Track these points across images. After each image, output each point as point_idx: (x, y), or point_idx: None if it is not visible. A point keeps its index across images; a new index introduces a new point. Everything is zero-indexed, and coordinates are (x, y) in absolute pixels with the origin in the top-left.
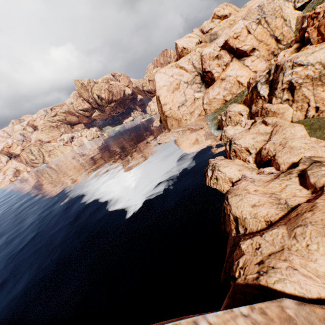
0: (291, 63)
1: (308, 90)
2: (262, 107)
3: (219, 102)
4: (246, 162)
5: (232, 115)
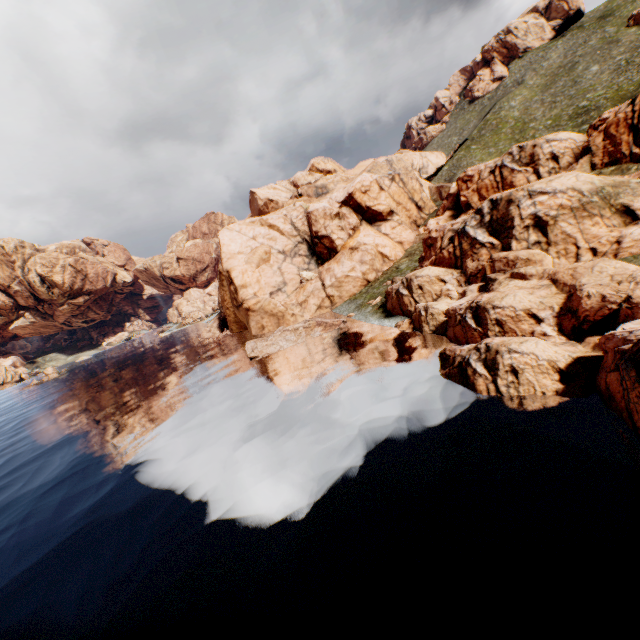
0: (525, 192)
1: (570, 225)
2: (492, 260)
3: (357, 283)
4: (538, 338)
5: (425, 283)
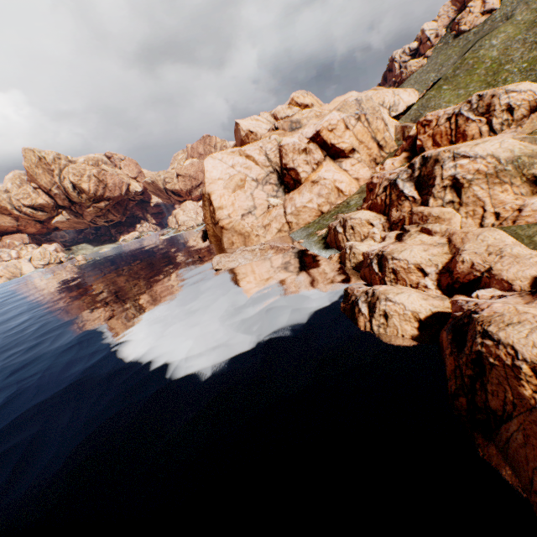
0: (450, 154)
1: (482, 190)
2: (411, 212)
3: (312, 213)
4: (421, 289)
5: (356, 224)
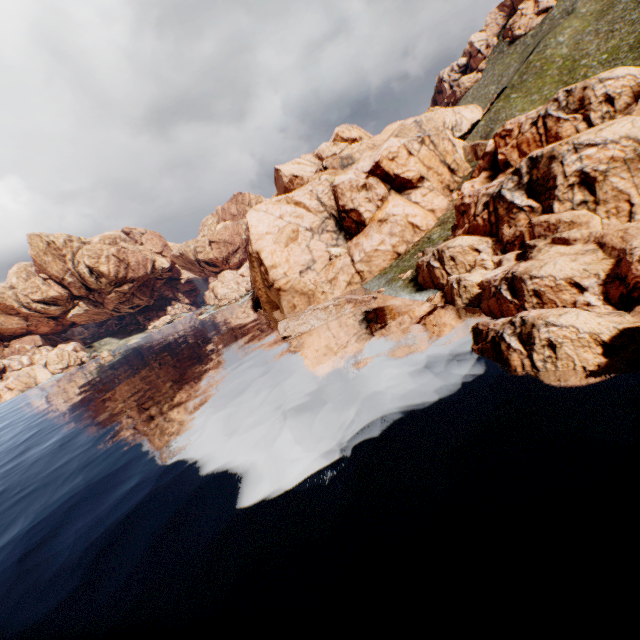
0: (569, 146)
1: (622, 180)
2: (531, 225)
3: (387, 257)
4: (581, 308)
5: (457, 253)
